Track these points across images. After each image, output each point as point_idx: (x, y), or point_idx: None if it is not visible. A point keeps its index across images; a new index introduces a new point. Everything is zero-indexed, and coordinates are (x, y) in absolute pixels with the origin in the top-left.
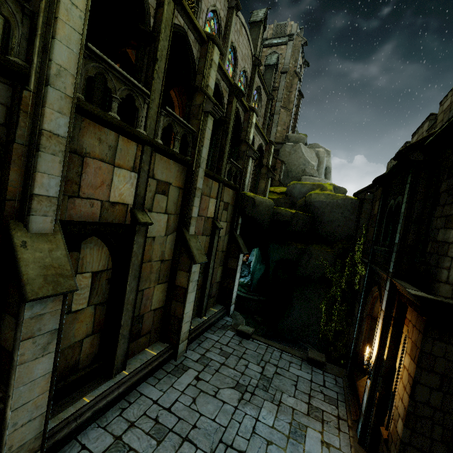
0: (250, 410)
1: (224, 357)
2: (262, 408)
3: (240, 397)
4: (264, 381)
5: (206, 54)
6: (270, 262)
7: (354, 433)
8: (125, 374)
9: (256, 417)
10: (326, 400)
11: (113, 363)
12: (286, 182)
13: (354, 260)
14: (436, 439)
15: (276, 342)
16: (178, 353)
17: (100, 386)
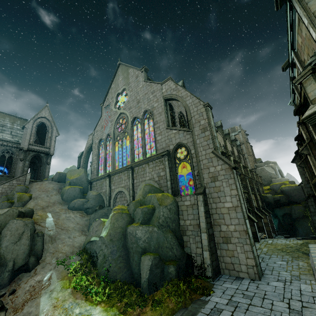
0: None
1: None
2: None
3: None
4: None
5: (247, 170)
6: (279, 217)
7: None
8: None
9: None
10: None
11: None
12: (265, 183)
13: None
14: None
15: None
16: None
17: None
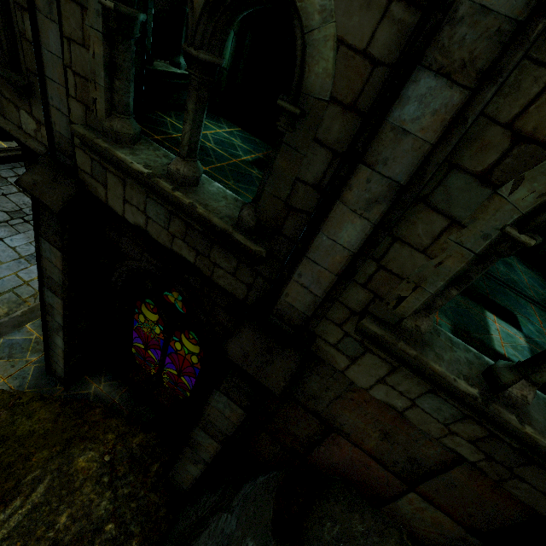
0: (2, 231)
1: None
2: (21, 234)
3: (5, 220)
4: None
5: None
6: None
7: None
8: None
9: (2, 238)
10: None
11: None
12: None
13: None
14: None
15: None
16: None
17: None
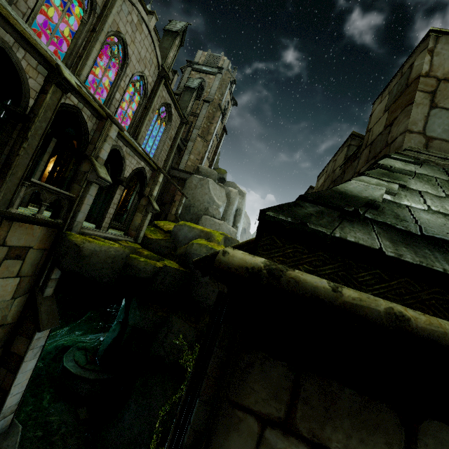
0: None
1: None
2: None
3: None
4: None
5: None
6: (128, 323)
7: None
8: None
9: None
10: None
11: None
12: (186, 218)
13: None
14: None
15: None
16: None
17: None
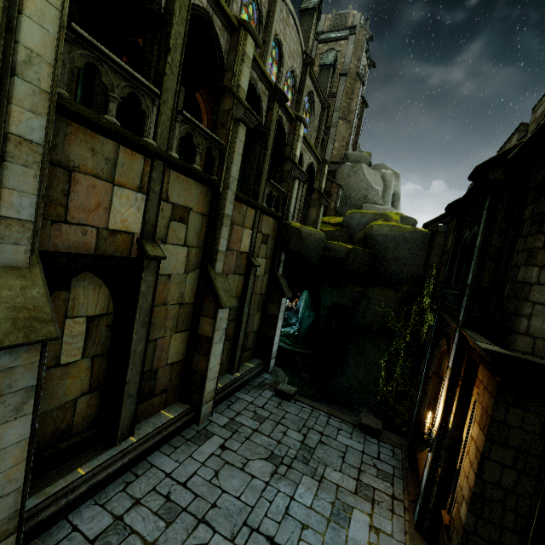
0: (284, 486)
1: (257, 422)
2: (299, 485)
3: (273, 470)
4: (304, 452)
5: (237, 45)
6: (321, 308)
7: (411, 516)
8: (133, 441)
9: (291, 496)
10: (380, 476)
11: (117, 428)
12: (343, 212)
13: (421, 307)
14: (507, 527)
15: (324, 405)
16: (200, 416)
17: (100, 455)
